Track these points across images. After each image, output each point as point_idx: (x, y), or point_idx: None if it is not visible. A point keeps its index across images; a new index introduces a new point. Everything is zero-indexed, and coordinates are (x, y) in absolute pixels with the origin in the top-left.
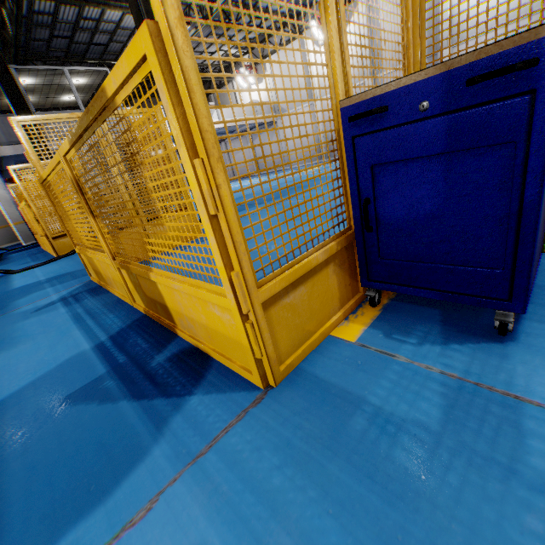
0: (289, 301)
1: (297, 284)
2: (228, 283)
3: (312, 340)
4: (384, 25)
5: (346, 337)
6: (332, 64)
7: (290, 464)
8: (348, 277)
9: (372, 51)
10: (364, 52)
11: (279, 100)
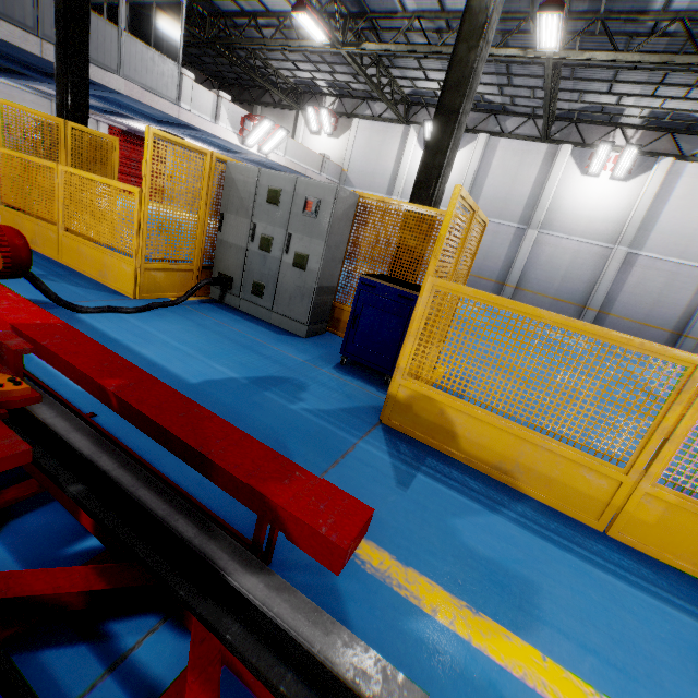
0: None
1: None
2: None
3: None
4: (492, 174)
5: None
6: None
7: None
8: None
9: (472, 189)
10: (465, 185)
11: (351, 170)
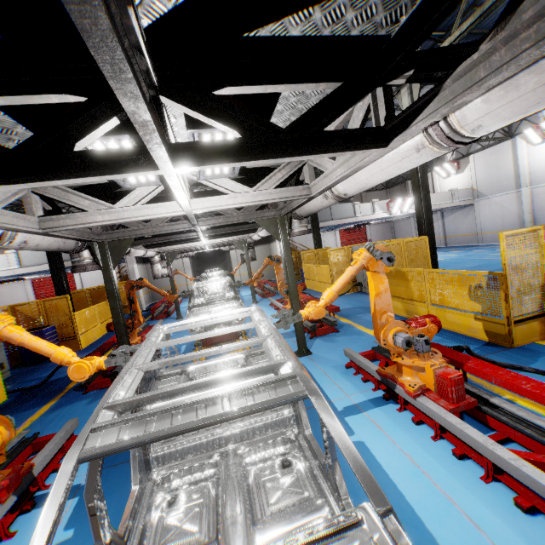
0: (520, 327)
1: (523, 323)
2: (505, 317)
3: (525, 341)
4: None
5: (539, 343)
6: (541, 268)
7: (521, 356)
8: (542, 327)
9: None
10: None
11: (480, 186)
